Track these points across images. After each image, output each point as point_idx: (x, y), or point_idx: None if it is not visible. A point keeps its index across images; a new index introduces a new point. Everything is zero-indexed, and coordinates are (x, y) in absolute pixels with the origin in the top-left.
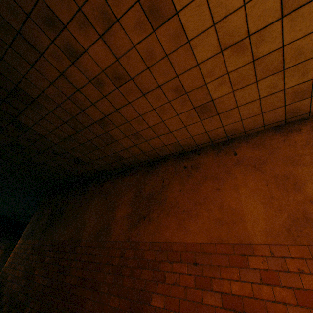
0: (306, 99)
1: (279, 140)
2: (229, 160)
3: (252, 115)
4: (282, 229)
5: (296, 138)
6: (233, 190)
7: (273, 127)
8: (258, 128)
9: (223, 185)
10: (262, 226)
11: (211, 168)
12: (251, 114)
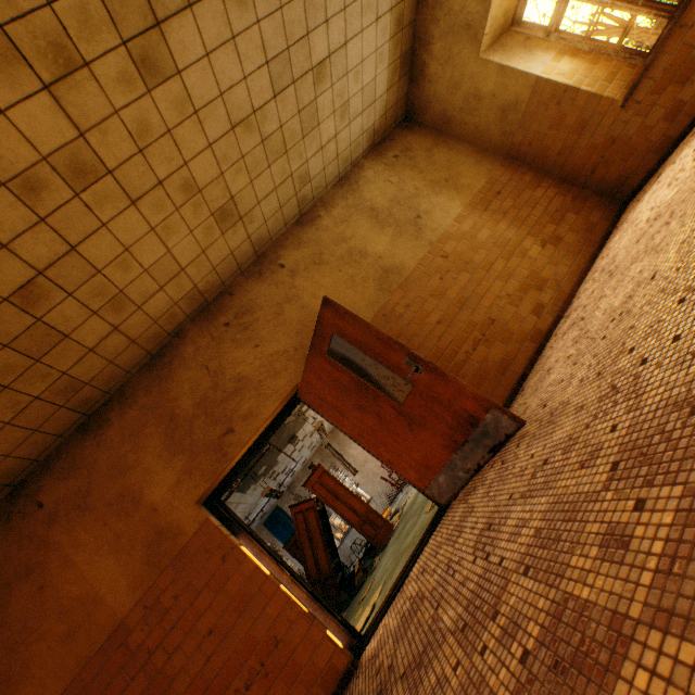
0: (84, 387)
1: (94, 447)
2: (37, 523)
3: (22, 440)
4: (145, 567)
5: (111, 434)
6: (66, 569)
7: (77, 430)
8: (56, 443)
9: (47, 572)
10: (124, 584)
11: (11, 561)
12: (17, 441)
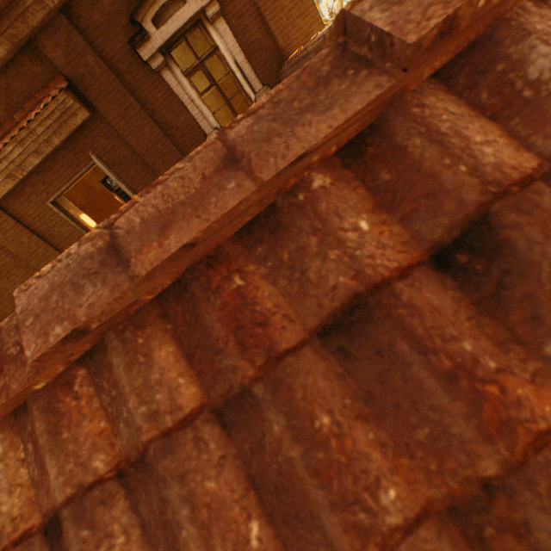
0: None
1: None
2: None
3: None
4: (87, 195)
5: None
6: None
7: None
8: None
9: None
10: (82, 198)
11: None
12: None
